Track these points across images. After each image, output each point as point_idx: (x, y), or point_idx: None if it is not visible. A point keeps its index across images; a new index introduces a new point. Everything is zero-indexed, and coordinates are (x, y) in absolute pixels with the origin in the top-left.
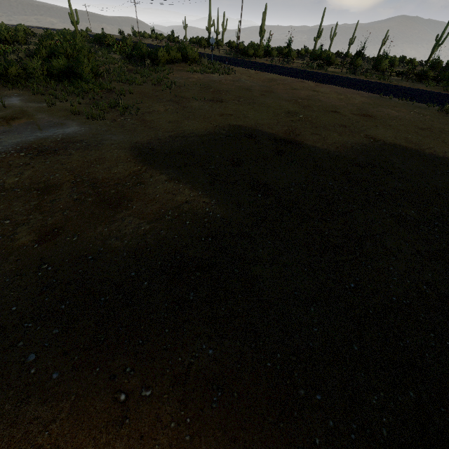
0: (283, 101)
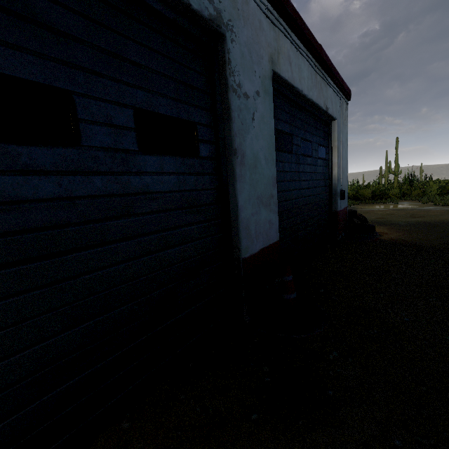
0: None
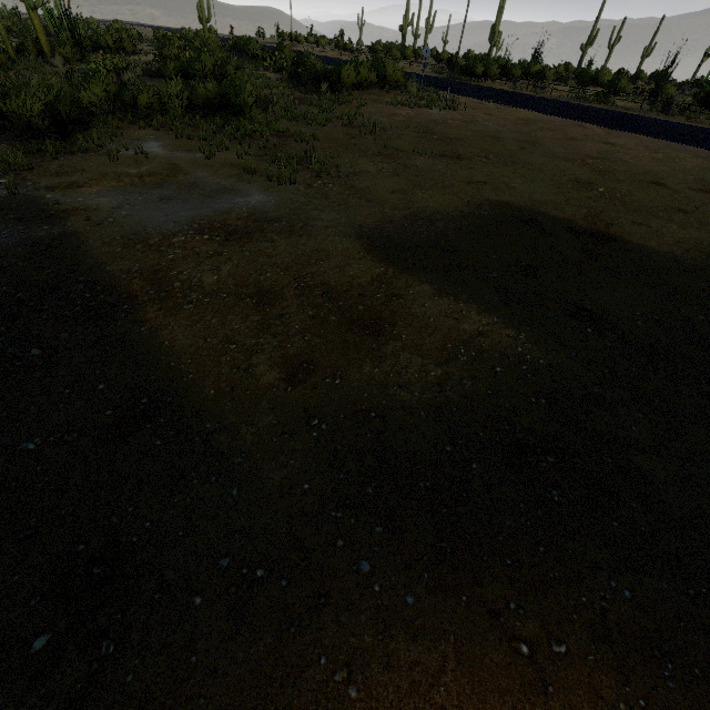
0: (561, 161)
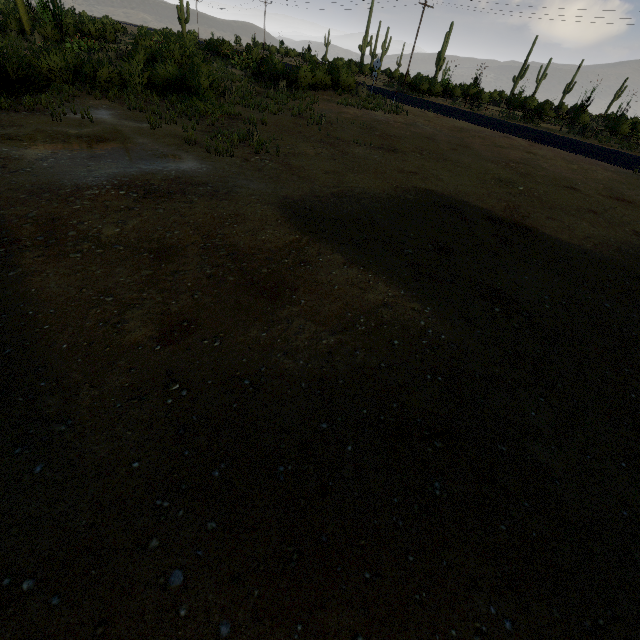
0: (488, 162)
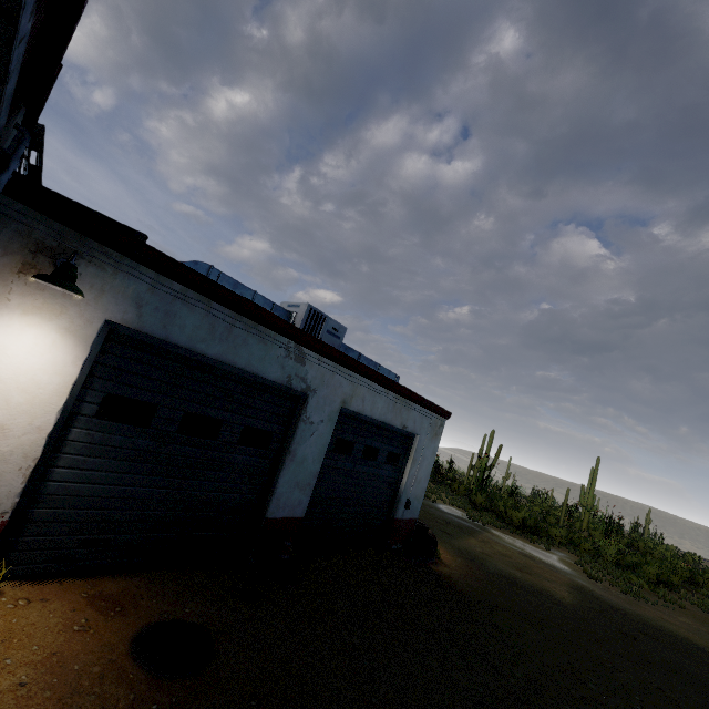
0: None
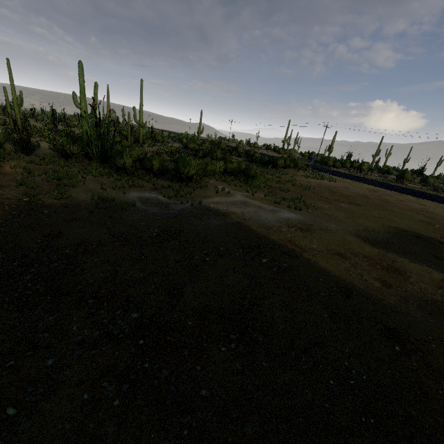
0: (406, 211)
